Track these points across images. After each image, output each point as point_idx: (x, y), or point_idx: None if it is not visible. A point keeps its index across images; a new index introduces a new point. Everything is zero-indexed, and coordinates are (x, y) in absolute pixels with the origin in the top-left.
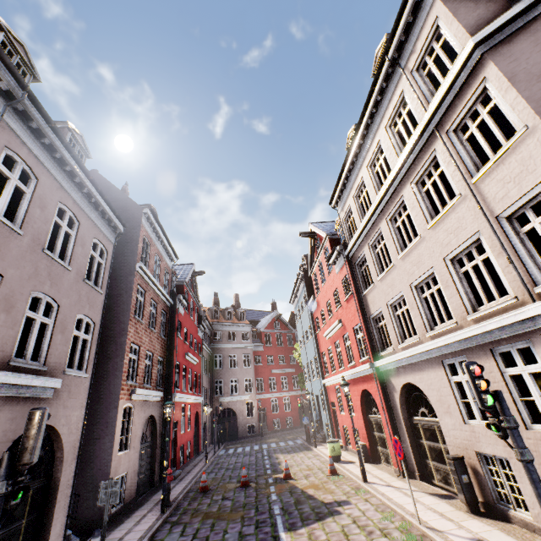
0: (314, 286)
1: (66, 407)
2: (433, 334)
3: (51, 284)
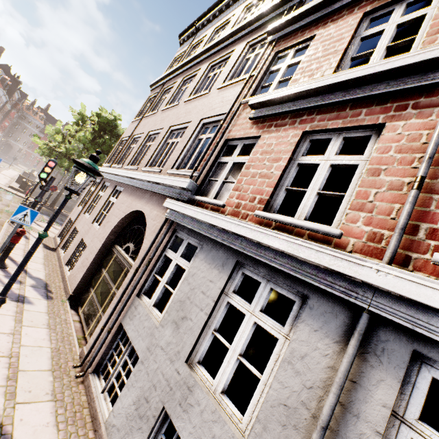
0: None
1: None
2: None
3: None
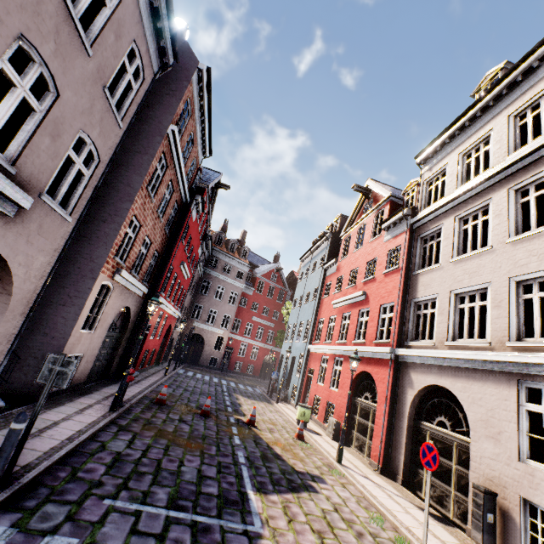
0: (342, 249)
1: (30, 244)
2: (522, 345)
3: (56, 51)
